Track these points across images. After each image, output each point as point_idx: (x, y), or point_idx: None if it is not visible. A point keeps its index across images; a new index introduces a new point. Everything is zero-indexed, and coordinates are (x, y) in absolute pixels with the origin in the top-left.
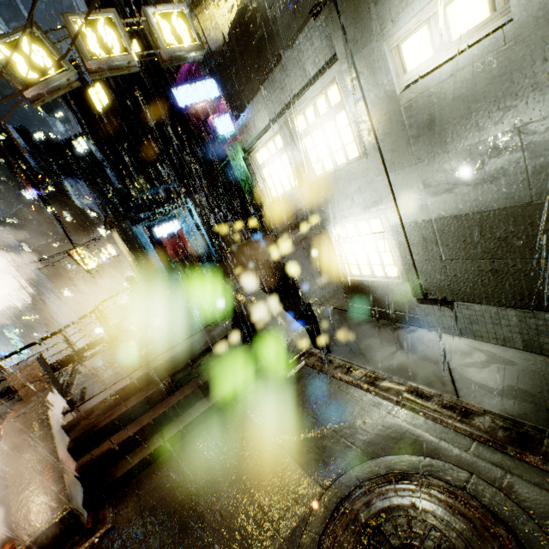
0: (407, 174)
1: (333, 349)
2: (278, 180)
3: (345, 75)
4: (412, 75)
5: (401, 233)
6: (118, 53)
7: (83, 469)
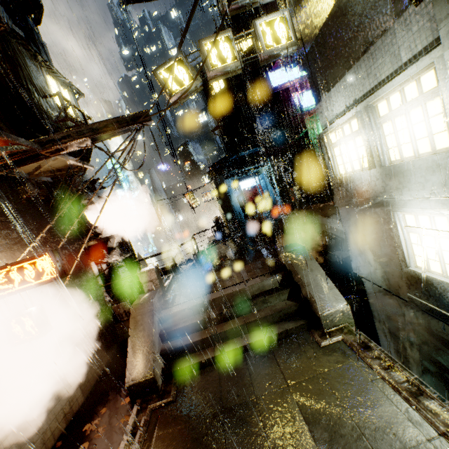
0: None
1: (379, 328)
2: (348, 159)
3: (447, 60)
4: None
5: None
6: (230, 62)
7: (165, 352)
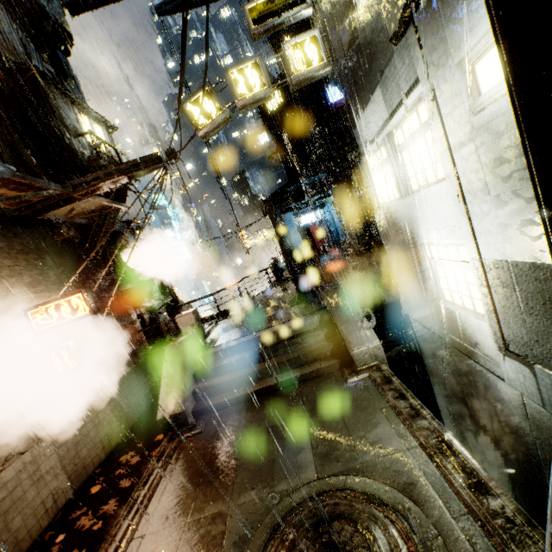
0: (483, 206)
1: (430, 372)
2: (384, 189)
3: (425, 96)
4: (484, 99)
5: (480, 269)
6: (258, 90)
7: (197, 390)
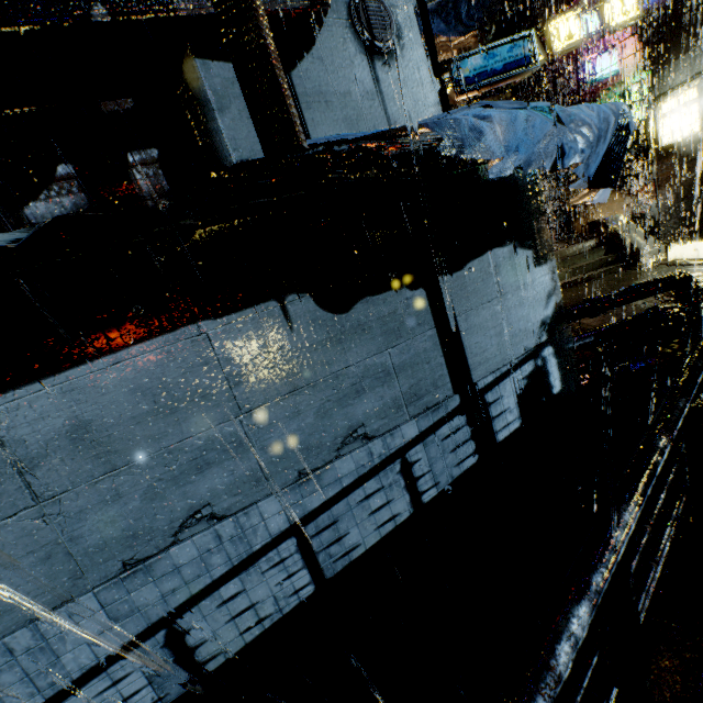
0: None
1: None
2: (678, 127)
3: None
4: None
5: None
6: (577, 38)
7: None
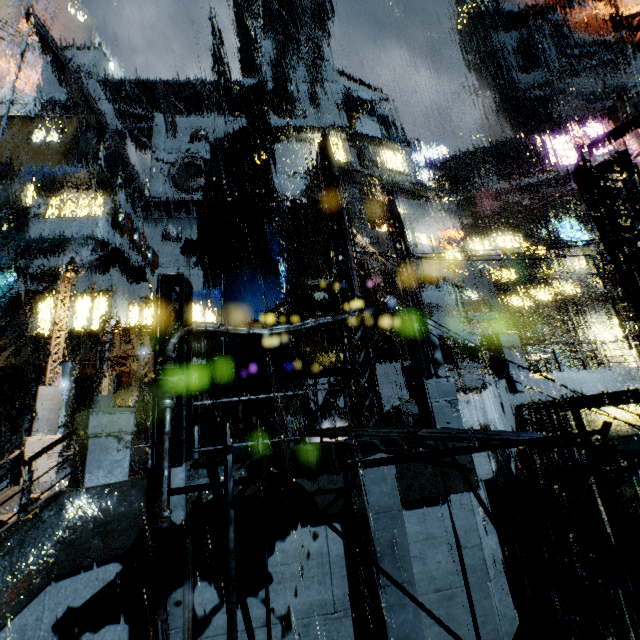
0: None
1: None
2: (609, 339)
3: None
4: None
5: None
6: (550, 298)
7: None
